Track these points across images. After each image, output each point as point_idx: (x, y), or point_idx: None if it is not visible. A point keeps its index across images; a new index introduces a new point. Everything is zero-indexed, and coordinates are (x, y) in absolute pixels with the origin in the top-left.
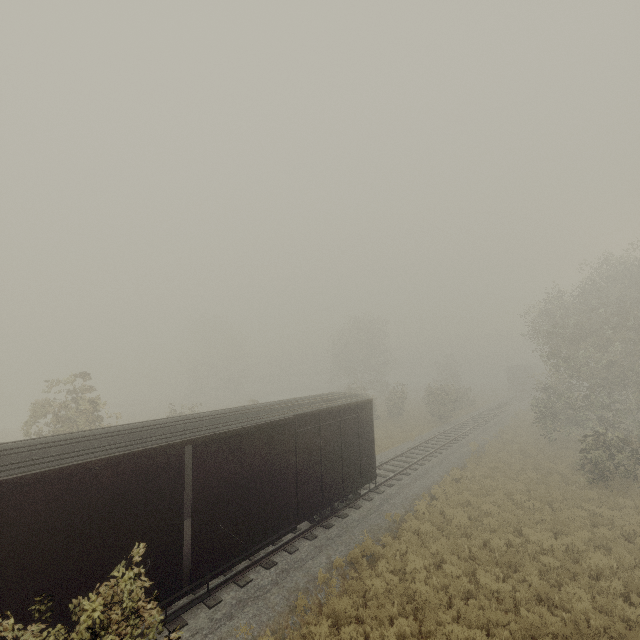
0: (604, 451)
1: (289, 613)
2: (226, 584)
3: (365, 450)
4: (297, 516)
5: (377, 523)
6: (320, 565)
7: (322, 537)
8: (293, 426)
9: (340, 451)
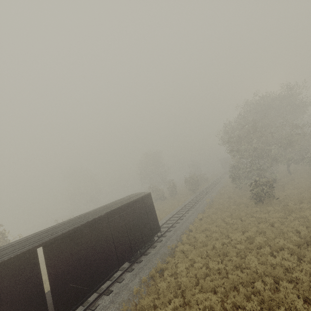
0: (259, 188)
1: None
2: None
3: (151, 218)
4: (118, 263)
5: (164, 252)
6: (135, 284)
7: (136, 268)
8: (106, 218)
9: (137, 223)
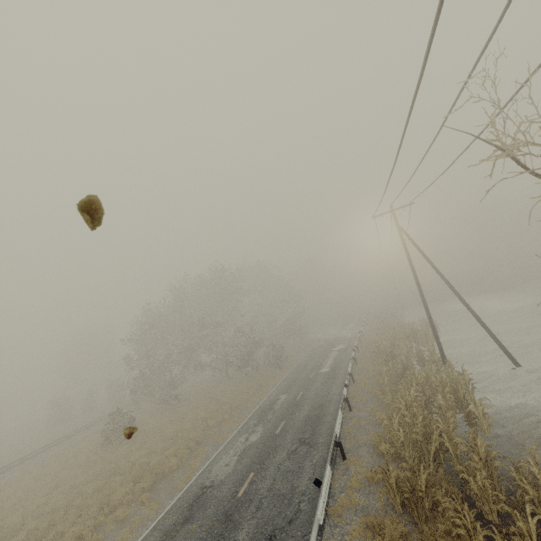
0: (108, 424)
1: None
2: None
3: None
4: None
5: None
6: None
7: None
8: None
9: None
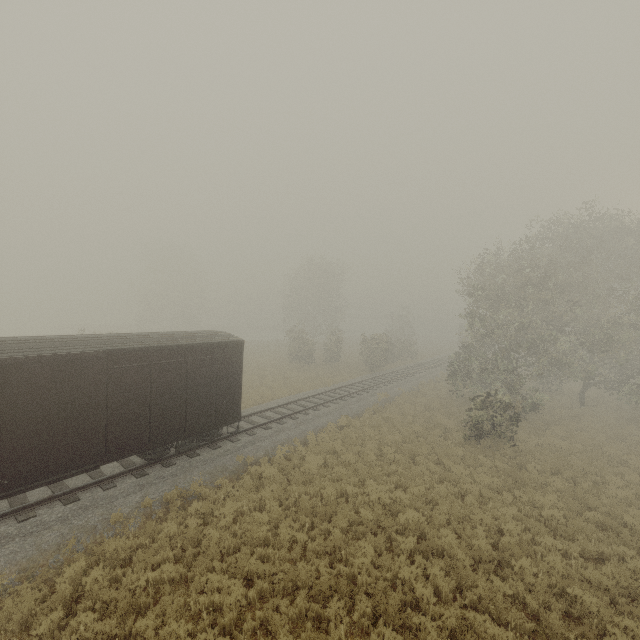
0: (485, 411)
1: (55, 551)
2: (3, 518)
3: (226, 393)
4: (105, 455)
5: (225, 464)
6: (128, 504)
7: (152, 475)
8: (104, 362)
9: (184, 392)
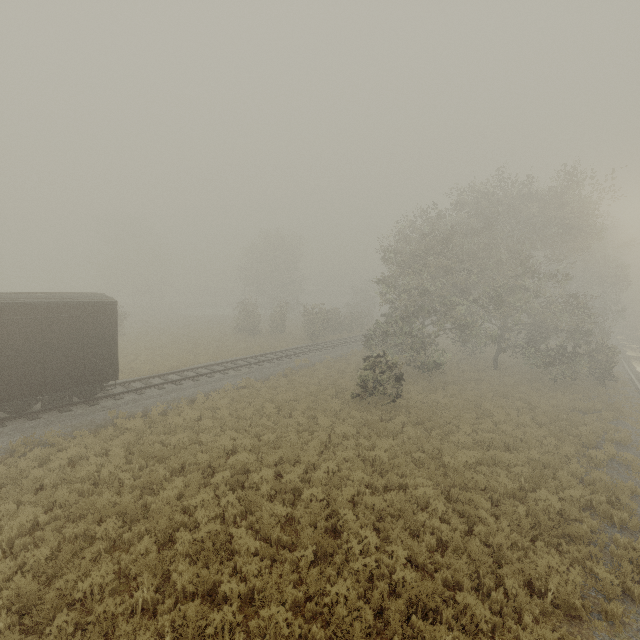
0: (369, 370)
1: None
2: None
3: (97, 351)
4: None
5: (94, 419)
6: None
7: (10, 427)
8: None
9: (41, 349)
